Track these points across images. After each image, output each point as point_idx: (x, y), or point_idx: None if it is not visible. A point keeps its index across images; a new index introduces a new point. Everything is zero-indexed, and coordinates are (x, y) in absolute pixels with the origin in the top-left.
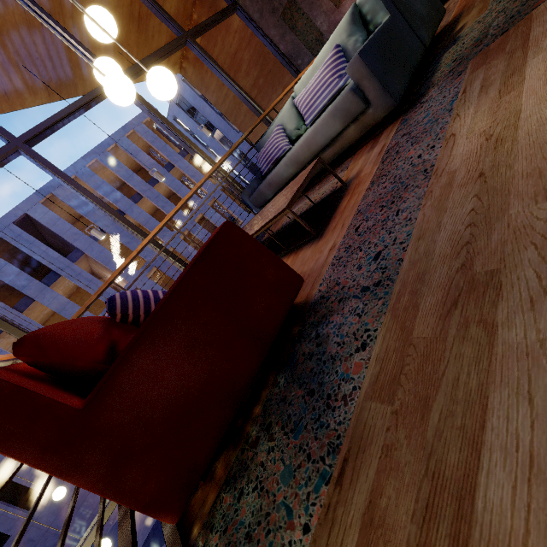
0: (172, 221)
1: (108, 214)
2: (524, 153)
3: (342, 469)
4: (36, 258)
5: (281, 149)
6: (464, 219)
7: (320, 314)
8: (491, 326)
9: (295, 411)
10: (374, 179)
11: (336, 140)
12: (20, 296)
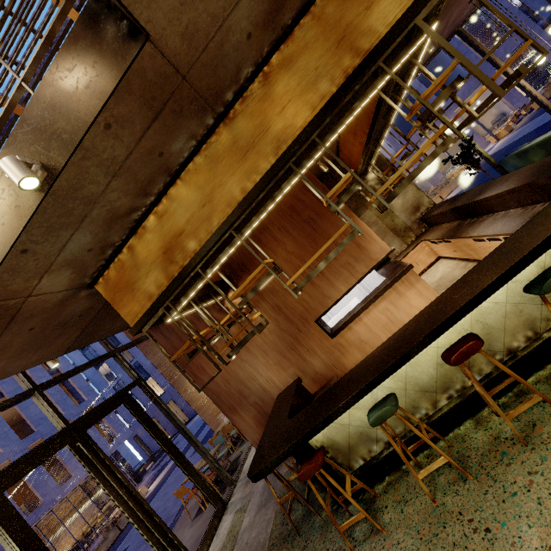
0: None
1: None
2: None
3: None
4: None
5: None
6: None
7: None
8: None
9: None
10: None
11: None
12: None
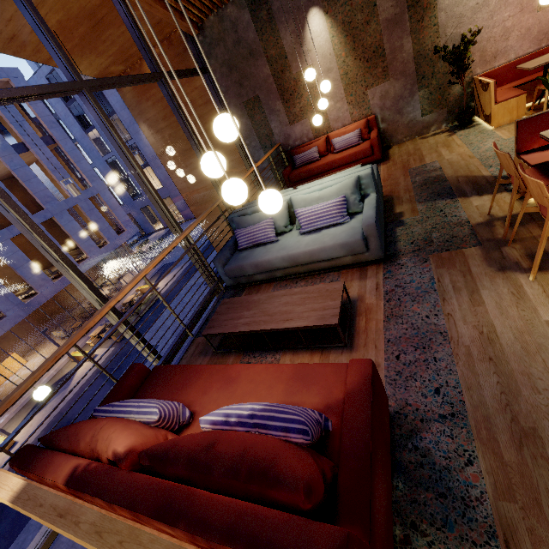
0: None
1: (36, 238)
2: (512, 357)
3: (507, 547)
4: None
5: (269, 238)
6: (496, 386)
7: (405, 428)
8: (548, 460)
9: (436, 510)
10: (388, 314)
11: (333, 259)
12: None
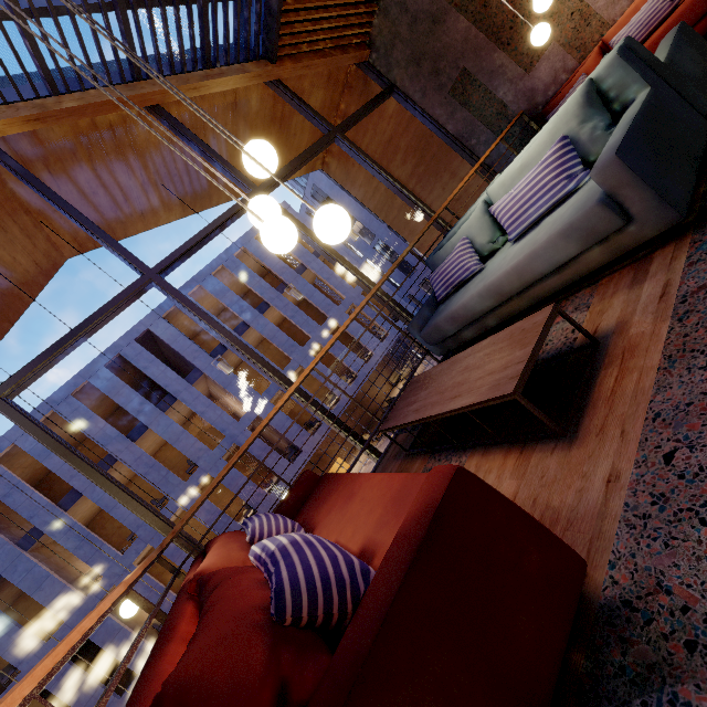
0: (301, 332)
1: (241, 352)
2: None
3: None
4: (154, 379)
5: (468, 269)
6: None
7: (636, 652)
8: None
9: None
10: (671, 351)
11: (566, 266)
12: (135, 420)
